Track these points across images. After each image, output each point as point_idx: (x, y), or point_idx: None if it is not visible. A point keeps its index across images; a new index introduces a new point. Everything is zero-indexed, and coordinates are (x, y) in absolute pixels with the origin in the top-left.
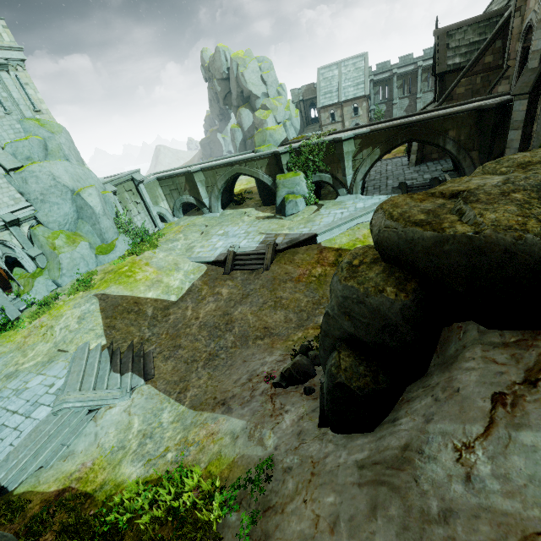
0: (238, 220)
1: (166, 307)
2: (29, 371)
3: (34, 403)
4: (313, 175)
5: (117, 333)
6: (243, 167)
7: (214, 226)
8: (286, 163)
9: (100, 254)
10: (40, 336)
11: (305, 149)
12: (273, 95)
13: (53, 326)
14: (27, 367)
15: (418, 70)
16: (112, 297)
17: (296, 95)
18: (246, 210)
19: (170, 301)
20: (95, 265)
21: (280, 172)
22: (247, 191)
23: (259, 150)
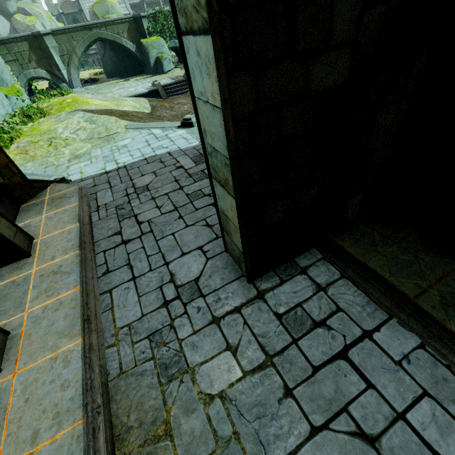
0: (118, 84)
1: (149, 115)
2: (97, 148)
3: (157, 138)
4: (169, 41)
5: (141, 121)
6: (104, 31)
7: (96, 91)
8: (147, 28)
9: (10, 95)
10: (45, 147)
11: (161, 14)
12: (26, 1)
13: (55, 137)
14: (87, 149)
15: (160, 1)
16: (96, 109)
17: (53, 6)
18: (113, 82)
19: (147, 113)
20: (11, 110)
21: (141, 38)
22: (84, 79)
23: (110, 17)
